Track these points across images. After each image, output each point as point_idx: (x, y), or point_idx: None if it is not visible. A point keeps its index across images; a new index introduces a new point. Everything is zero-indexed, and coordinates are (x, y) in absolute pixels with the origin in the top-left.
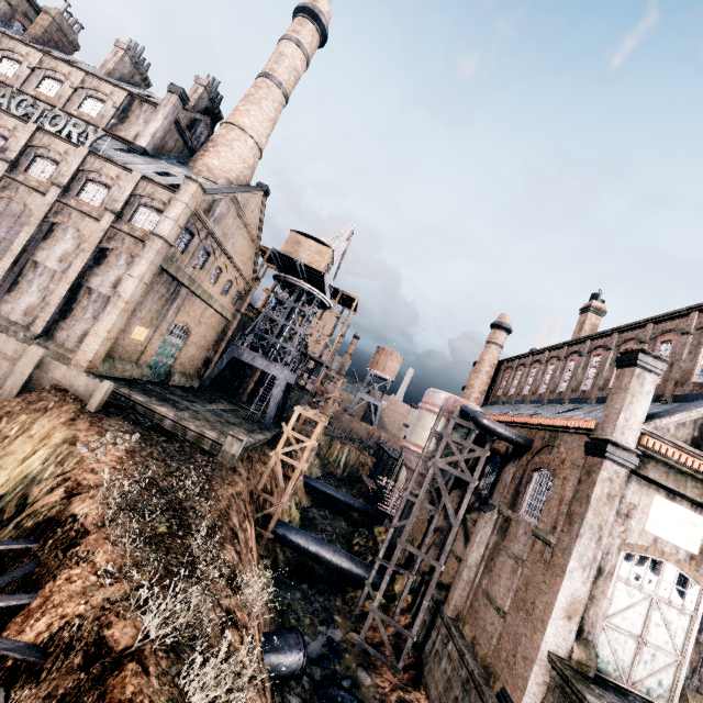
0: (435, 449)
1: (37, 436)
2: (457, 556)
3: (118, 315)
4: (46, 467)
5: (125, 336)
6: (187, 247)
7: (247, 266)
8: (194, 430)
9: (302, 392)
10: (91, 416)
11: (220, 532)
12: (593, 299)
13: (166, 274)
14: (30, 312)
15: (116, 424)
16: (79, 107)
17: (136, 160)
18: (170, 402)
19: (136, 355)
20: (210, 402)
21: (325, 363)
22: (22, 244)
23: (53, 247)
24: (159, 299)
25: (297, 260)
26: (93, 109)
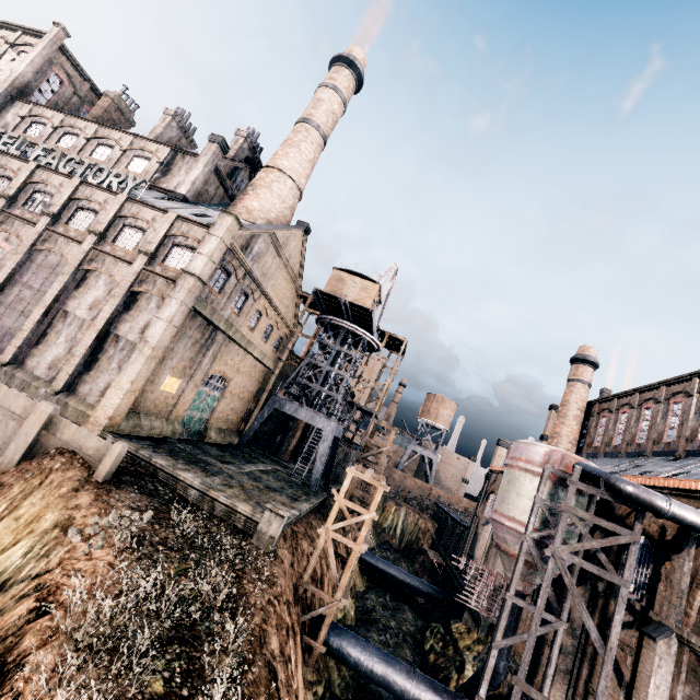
0: (541, 526)
1: (25, 518)
2: None
3: (143, 363)
4: (24, 564)
5: (154, 388)
6: (223, 288)
7: (288, 309)
8: (224, 502)
9: (350, 447)
10: (97, 488)
11: (249, 675)
12: None
13: (200, 317)
14: (54, 365)
15: (127, 498)
16: (127, 166)
17: (175, 206)
18: (200, 465)
19: (167, 409)
20: (248, 462)
21: (374, 412)
22: (54, 294)
23: (84, 295)
24: (193, 345)
25: (341, 299)
26: (139, 167)
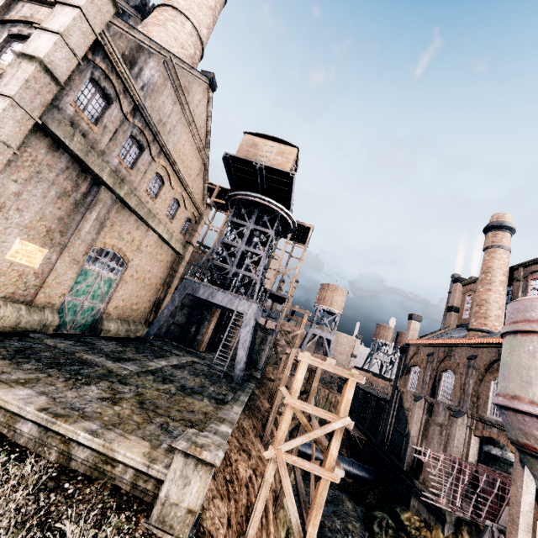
0: None
1: None
2: None
3: None
4: None
5: None
6: (101, 118)
7: (196, 185)
8: (88, 443)
9: (266, 332)
10: None
11: None
12: None
13: (66, 153)
14: None
15: None
16: None
17: None
18: (71, 368)
19: (27, 292)
20: (158, 356)
21: (287, 297)
22: None
23: None
24: (60, 198)
25: (256, 164)
26: None
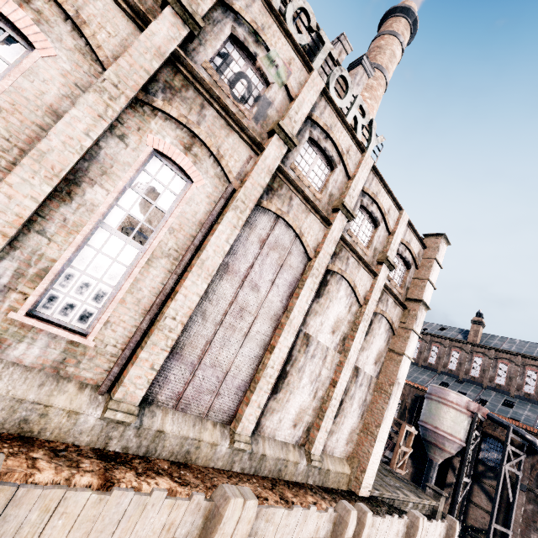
0: (463, 438)
1: None
2: (489, 511)
3: (395, 407)
4: None
5: None
6: None
7: None
8: (427, 503)
9: None
10: None
11: None
12: (481, 317)
13: None
14: (300, 420)
15: None
16: None
17: None
18: None
19: None
20: None
21: None
22: (303, 310)
23: (326, 310)
24: None
25: None
26: None
